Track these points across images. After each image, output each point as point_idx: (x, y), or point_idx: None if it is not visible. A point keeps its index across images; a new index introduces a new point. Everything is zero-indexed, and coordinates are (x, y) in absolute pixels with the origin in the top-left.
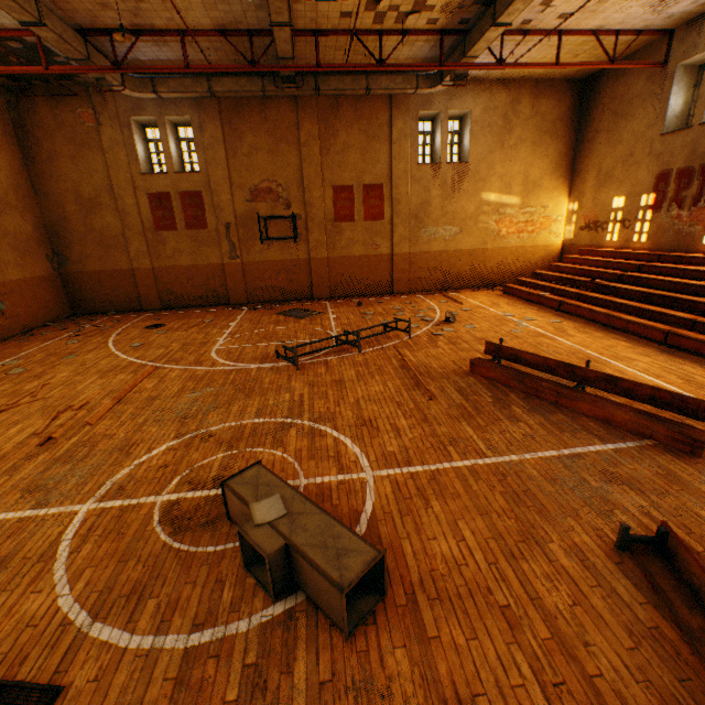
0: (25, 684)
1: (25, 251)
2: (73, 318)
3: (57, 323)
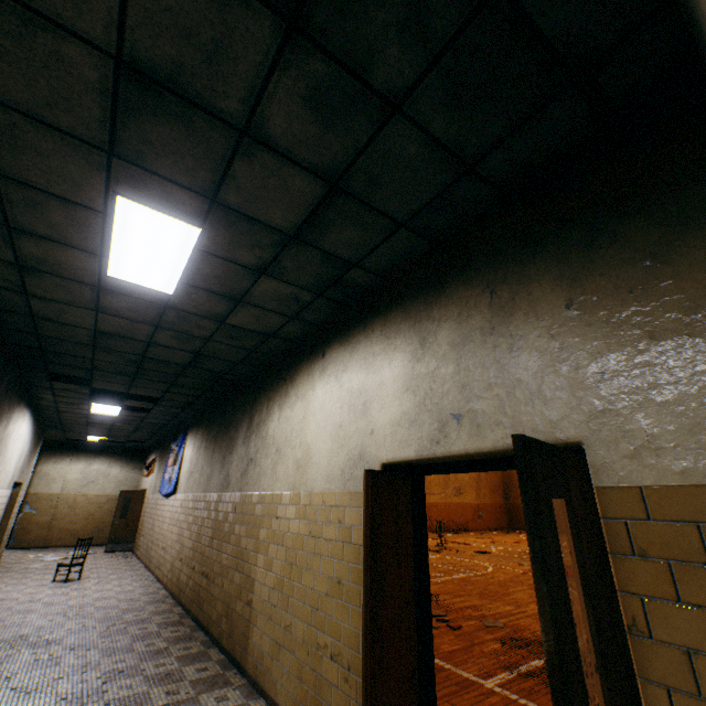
0: (486, 551)
1: (492, 490)
2: (507, 529)
3: (500, 529)
